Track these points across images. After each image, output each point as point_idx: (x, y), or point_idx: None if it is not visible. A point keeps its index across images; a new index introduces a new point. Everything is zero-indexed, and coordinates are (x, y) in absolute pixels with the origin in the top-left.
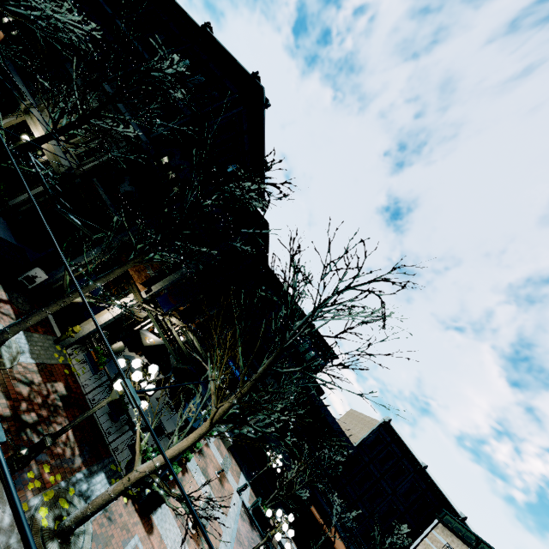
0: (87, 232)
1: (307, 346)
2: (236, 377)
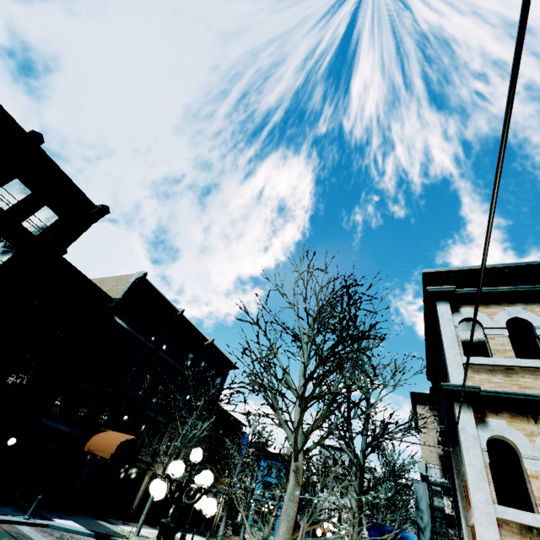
0: None
1: None
2: None
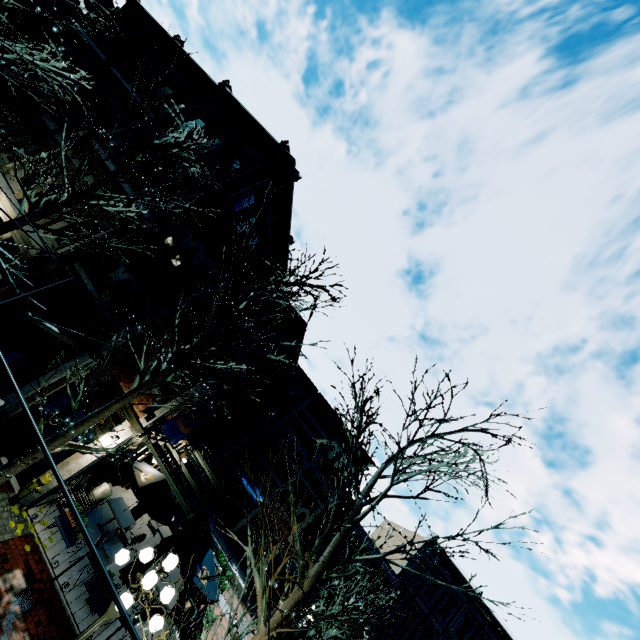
0: (67, 340)
1: (337, 450)
2: (251, 498)
